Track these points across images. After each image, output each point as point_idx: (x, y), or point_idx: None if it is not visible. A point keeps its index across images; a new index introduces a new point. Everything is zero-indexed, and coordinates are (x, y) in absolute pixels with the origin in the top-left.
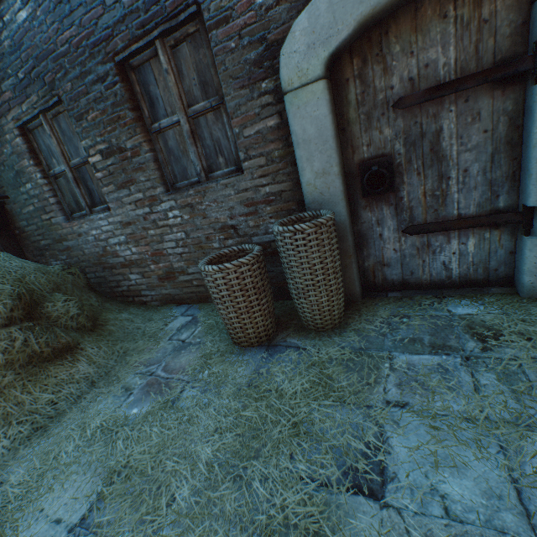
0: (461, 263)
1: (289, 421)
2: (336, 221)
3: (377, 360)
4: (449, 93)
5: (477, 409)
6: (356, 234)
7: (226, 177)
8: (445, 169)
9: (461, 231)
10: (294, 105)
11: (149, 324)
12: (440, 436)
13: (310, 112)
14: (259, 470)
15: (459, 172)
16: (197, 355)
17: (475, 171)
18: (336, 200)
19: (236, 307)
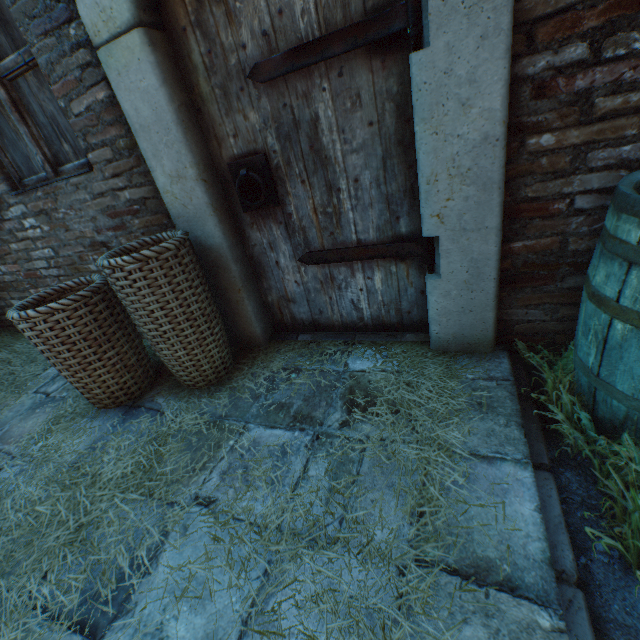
0: (372, 302)
1: (76, 522)
2: (212, 245)
3: (225, 435)
4: (315, 61)
5: (277, 513)
6: (250, 260)
7: (72, 174)
8: (333, 177)
9: (364, 262)
10: (112, 68)
11: (28, 367)
12: (217, 551)
13: (135, 81)
14: (0, 593)
15: (349, 182)
16: (49, 417)
17: (368, 182)
18: (205, 216)
19: (66, 364)
